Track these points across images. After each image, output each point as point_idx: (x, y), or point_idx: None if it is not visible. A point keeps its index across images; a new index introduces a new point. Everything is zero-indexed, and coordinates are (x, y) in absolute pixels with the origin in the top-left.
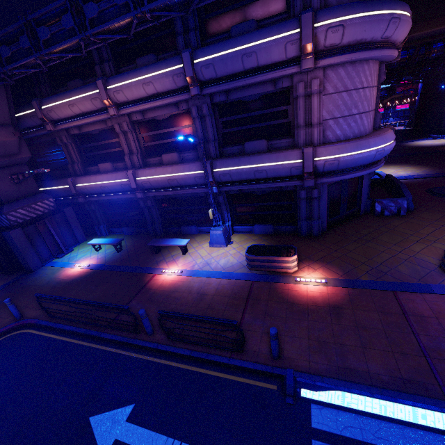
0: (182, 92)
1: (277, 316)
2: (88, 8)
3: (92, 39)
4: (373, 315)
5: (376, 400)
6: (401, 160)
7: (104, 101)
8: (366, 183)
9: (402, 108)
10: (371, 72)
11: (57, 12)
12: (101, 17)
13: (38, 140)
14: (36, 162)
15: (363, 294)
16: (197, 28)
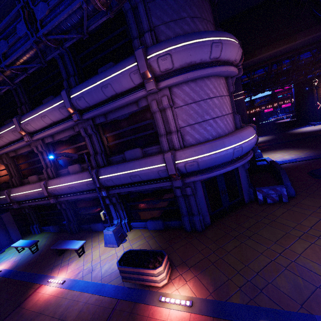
0: (70, 119)
1: None
2: None
3: None
4: None
5: None
6: (287, 145)
7: (19, 132)
8: (242, 174)
9: (287, 106)
10: (215, 85)
11: None
12: None
13: None
14: None
15: None
16: (76, 74)
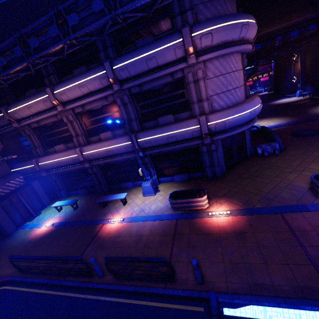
0: (108, 89)
1: (197, 246)
2: (31, 41)
3: (37, 61)
4: (269, 235)
5: (282, 309)
6: (270, 114)
7: (53, 102)
8: (247, 135)
9: (264, 80)
10: (236, 61)
11: (10, 46)
12: (42, 45)
13: (8, 135)
14: (8, 150)
15: (259, 219)
16: (113, 46)
